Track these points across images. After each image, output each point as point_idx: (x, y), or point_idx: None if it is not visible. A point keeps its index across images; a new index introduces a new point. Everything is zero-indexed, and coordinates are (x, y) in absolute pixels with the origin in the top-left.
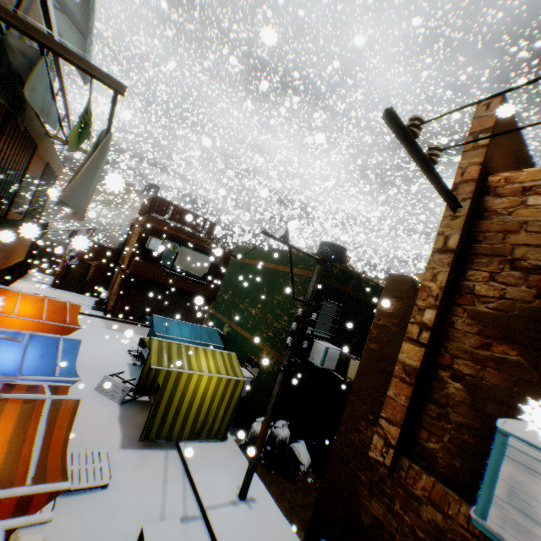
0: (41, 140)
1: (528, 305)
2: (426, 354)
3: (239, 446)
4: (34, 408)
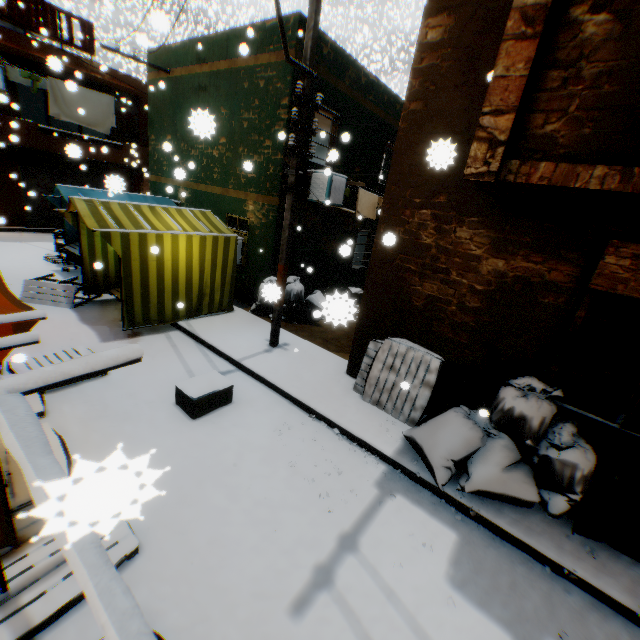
0: None
1: None
2: None
3: (251, 313)
4: None
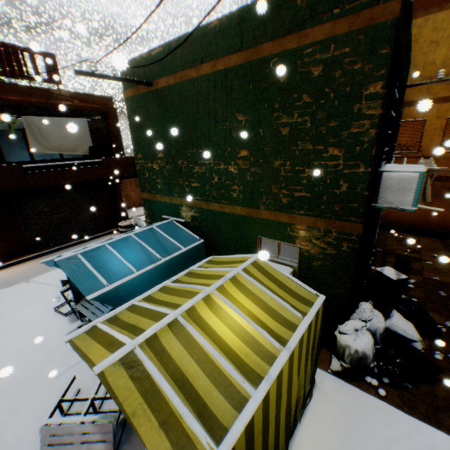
0: None
1: None
2: None
3: (334, 375)
4: None
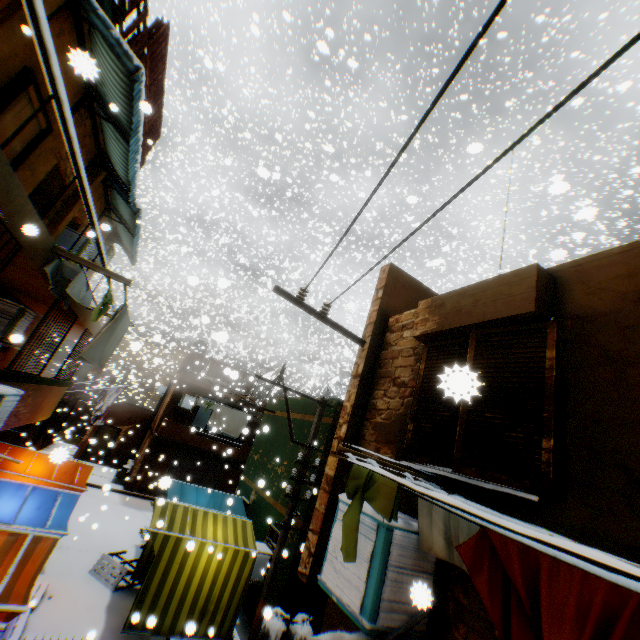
0: (83, 312)
1: (399, 412)
2: (342, 464)
3: None
4: (17, 540)
